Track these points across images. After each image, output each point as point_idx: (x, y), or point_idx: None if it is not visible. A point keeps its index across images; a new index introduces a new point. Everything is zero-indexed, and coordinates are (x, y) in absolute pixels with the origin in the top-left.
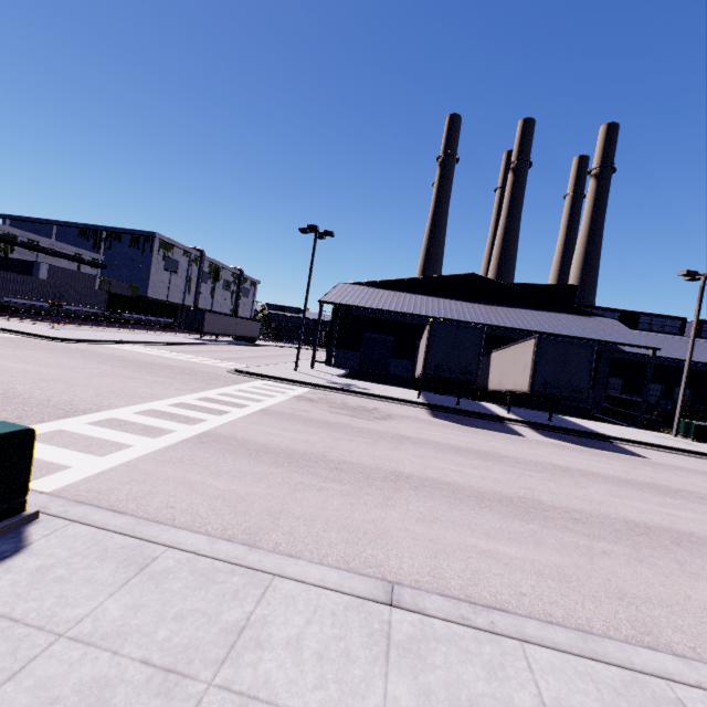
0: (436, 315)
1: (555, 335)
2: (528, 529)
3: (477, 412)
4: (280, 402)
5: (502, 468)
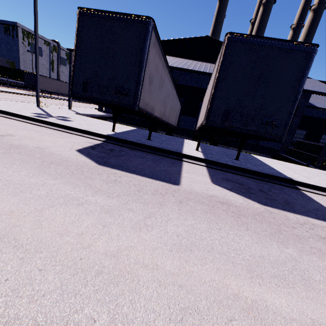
0: None
1: None
2: None
3: (157, 147)
4: None
5: None
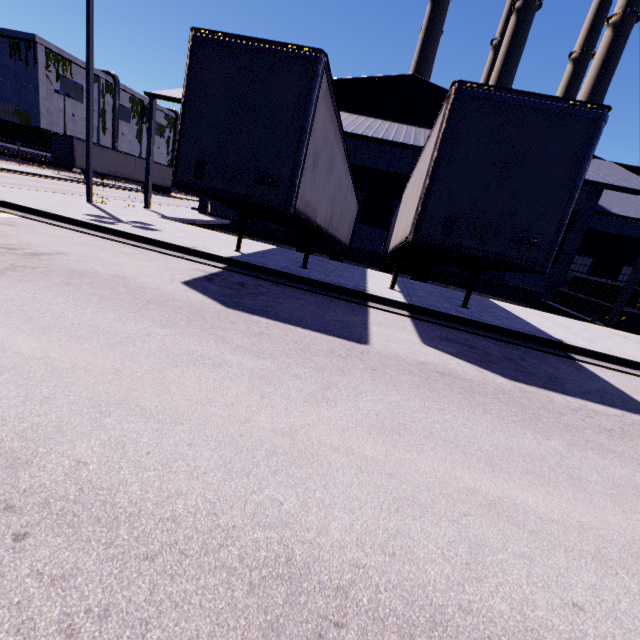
0: None
1: None
2: None
3: (321, 281)
4: None
5: None
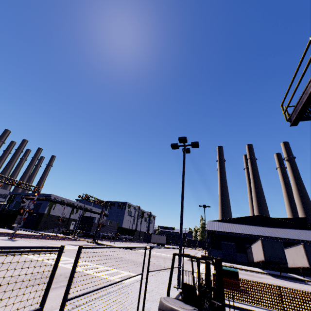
0: (253, 233)
1: (307, 240)
2: None
3: (291, 277)
4: None
5: None
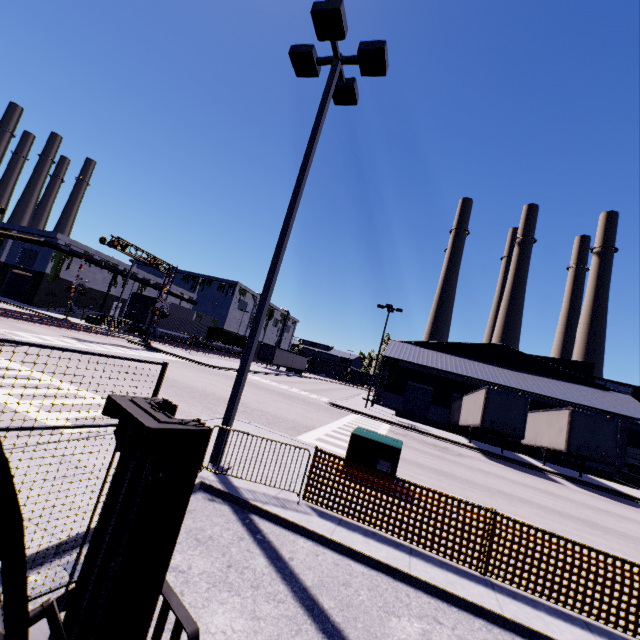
0: (475, 376)
1: (577, 404)
2: (596, 532)
3: (520, 461)
4: (387, 434)
5: (562, 502)
